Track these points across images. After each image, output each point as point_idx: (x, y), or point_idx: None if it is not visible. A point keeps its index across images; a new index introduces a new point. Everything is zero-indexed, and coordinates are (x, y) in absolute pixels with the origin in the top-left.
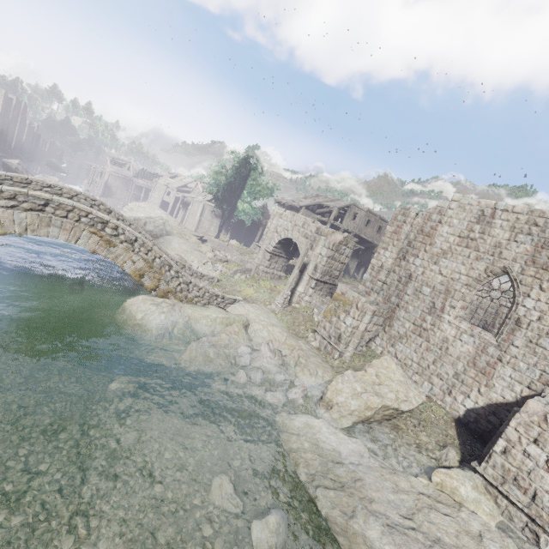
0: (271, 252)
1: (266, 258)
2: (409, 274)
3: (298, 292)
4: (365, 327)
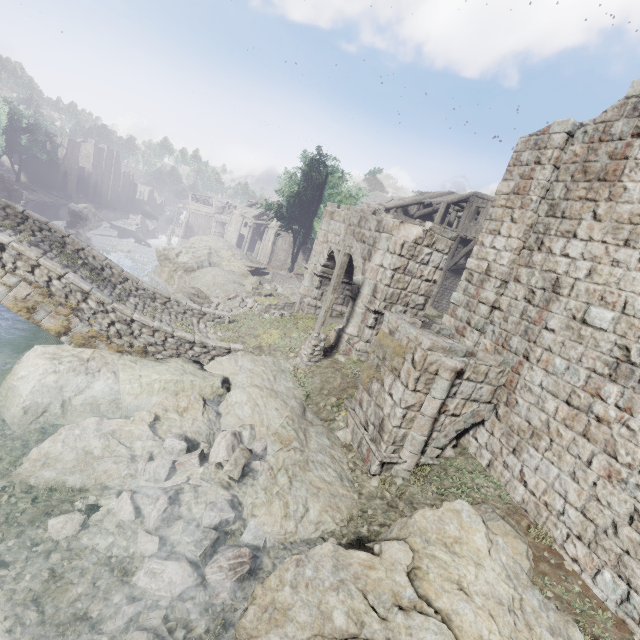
0: (319, 274)
1: (314, 285)
2: (553, 279)
3: (348, 334)
4: (439, 406)
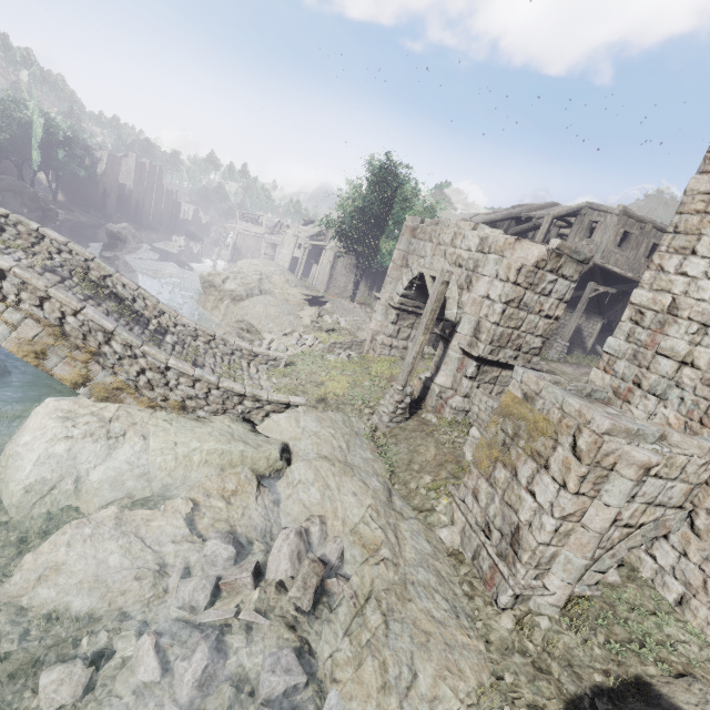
0: (396, 306)
1: (389, 319)
2: None
3: (439, 386)
4: (612, 517)
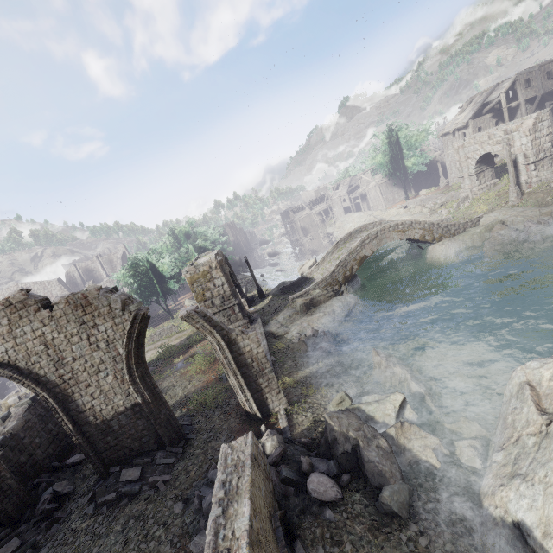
0: (475, 174)
1: (473, 180)
2: None
3: (523, 181)
4: None
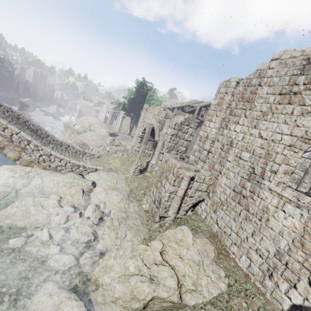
0: (140, 136)
1: (138, 141)
2: (230, 140)
3: (151, 163)
4: (184, 192)
